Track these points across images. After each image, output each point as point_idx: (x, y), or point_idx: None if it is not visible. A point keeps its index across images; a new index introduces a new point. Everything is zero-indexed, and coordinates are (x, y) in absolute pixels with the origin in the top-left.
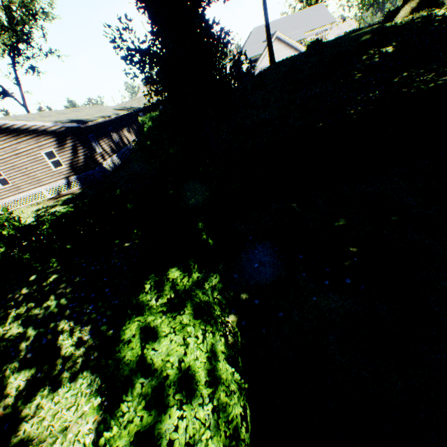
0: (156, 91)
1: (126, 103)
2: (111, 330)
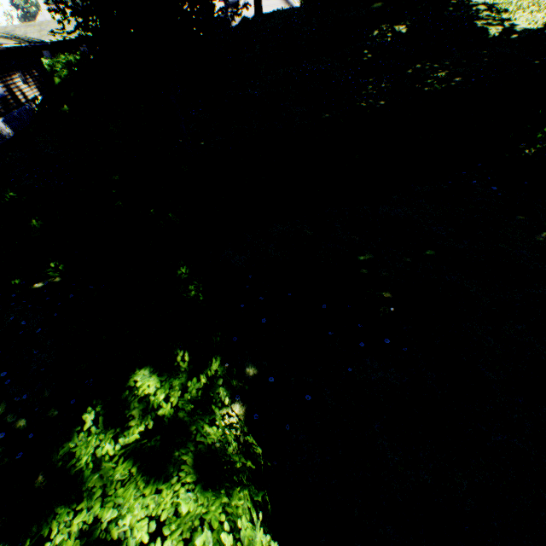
0: (73, 8)
1: (15, 28)
2: (18, 455)
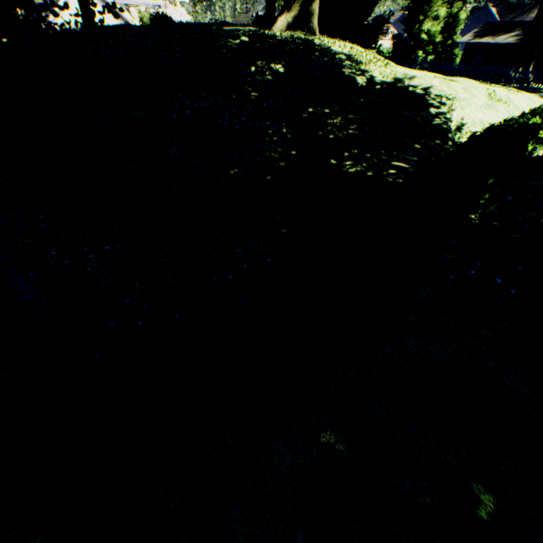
0: None
1: None
2: None
